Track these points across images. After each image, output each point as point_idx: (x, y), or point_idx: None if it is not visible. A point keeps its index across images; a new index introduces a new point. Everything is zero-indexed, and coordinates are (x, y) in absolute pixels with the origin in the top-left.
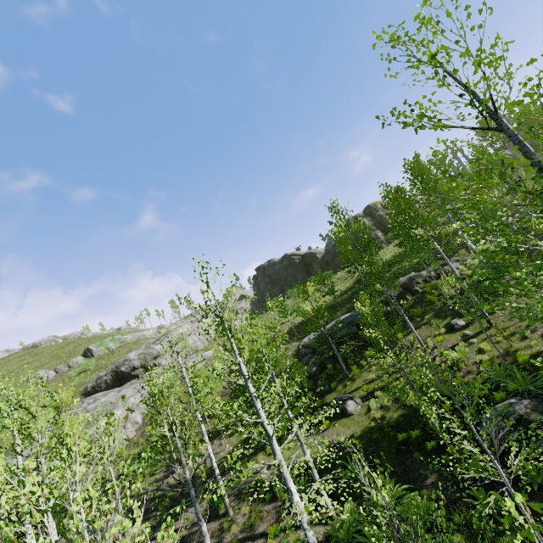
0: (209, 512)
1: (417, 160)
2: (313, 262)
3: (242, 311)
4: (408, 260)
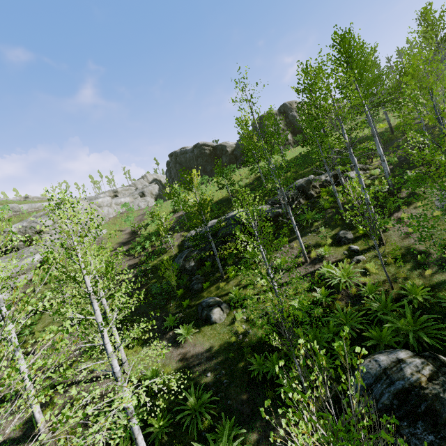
0: (26, 427)
1: (350, 30)
2: (223, 155)
3: (149, 194)
4: (310, 163)
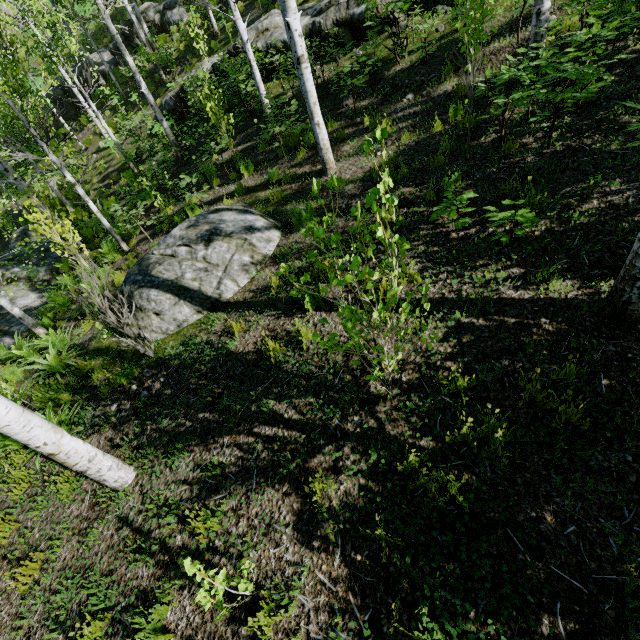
0: None
1: None
2: None
3: None
4: None
